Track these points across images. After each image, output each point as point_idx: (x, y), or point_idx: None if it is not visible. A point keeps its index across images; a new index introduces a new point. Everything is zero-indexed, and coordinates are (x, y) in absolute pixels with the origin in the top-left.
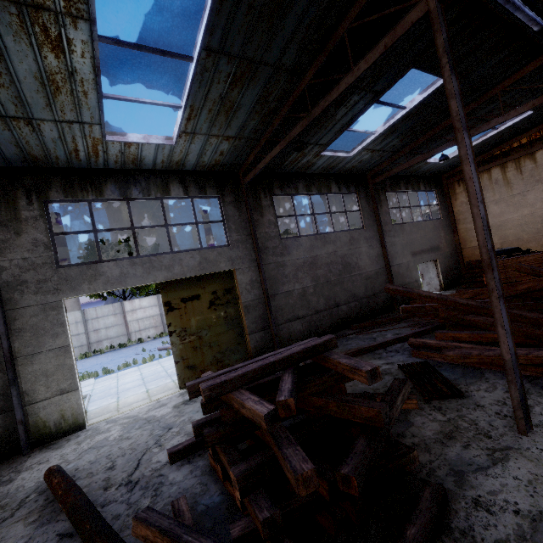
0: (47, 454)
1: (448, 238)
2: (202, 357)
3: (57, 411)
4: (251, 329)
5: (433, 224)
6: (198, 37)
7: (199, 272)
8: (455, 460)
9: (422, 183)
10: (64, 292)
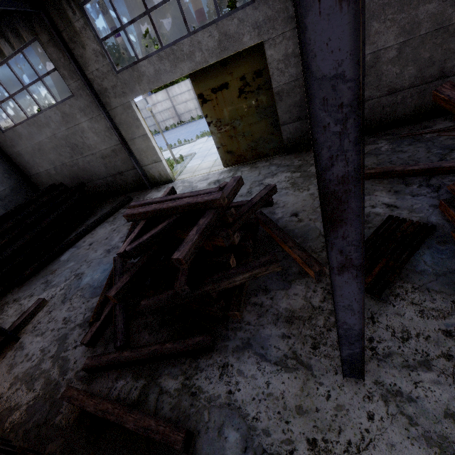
0: (154, 193)
1: None
2: (238, 145)
3: (157, 171)
4: (284, 120)
5: None
6: None
7: (221, 56)
8: (261, 336)
9: None
10: (128, 94)
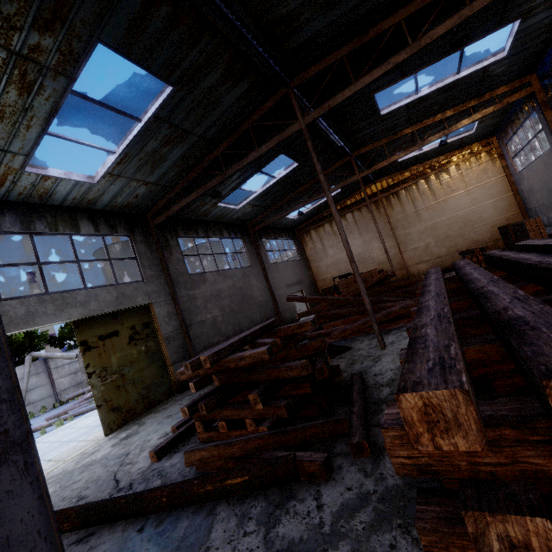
0: None
1: (307, 274)
2: (127, 396)
3: None
4: (174, 360)
5: (296, 263)
6: (151, 108)
7: (117, 307)
8: (359, 369)
9: (284, 233)
10: None
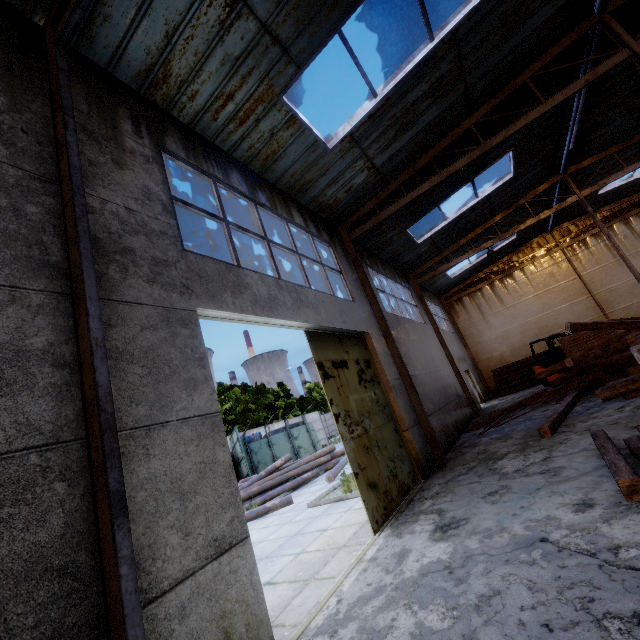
0: None
1: (465, 352)
2: (377, 467)
3: (212, 623)
4: (407, 421)
5: (454, 336)
6: (454, 17)
7: (343, 326)
8: None
9: (435, 299)
10: (197, 296)
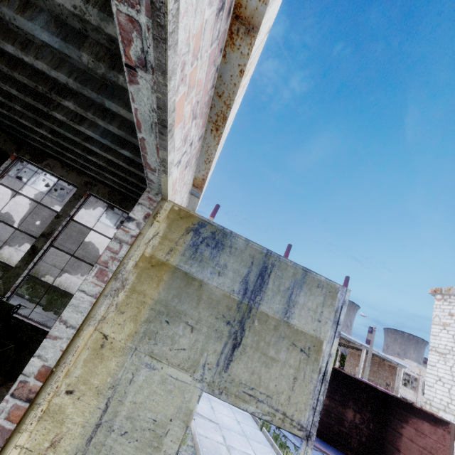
0: None
1: None
2: None
3: None
4: None
5: None
6: None
7: None
8: None
9: None
10: None
